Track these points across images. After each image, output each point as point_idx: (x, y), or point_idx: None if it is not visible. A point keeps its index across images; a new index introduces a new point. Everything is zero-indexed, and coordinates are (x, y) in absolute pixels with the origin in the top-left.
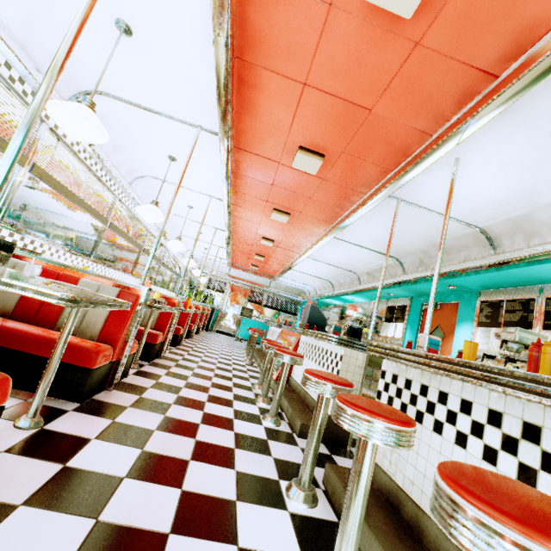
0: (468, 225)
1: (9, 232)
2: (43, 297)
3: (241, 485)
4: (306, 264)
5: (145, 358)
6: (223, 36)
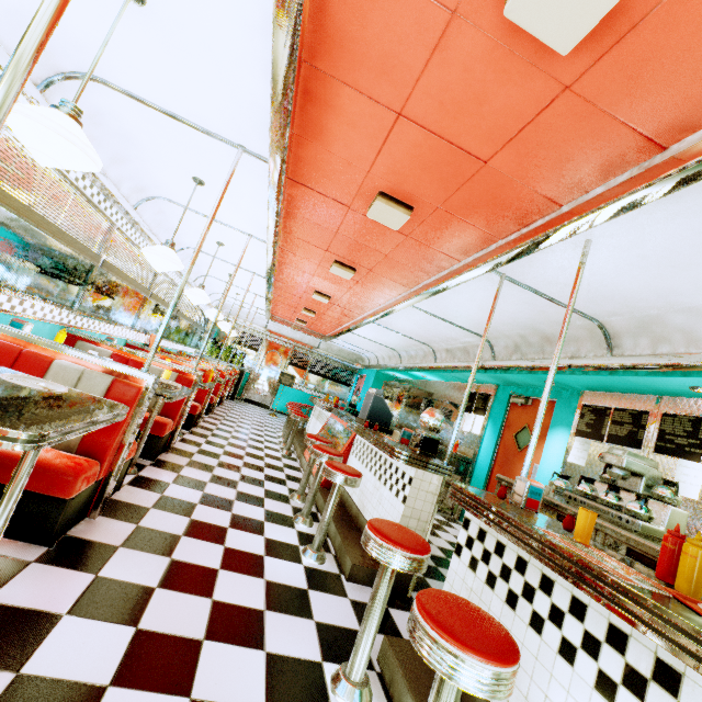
0: (584, 315)
1: None
2: None
3: (272, 678)
4: (369, 329)
5: (146, 455)
6: (288, 33)
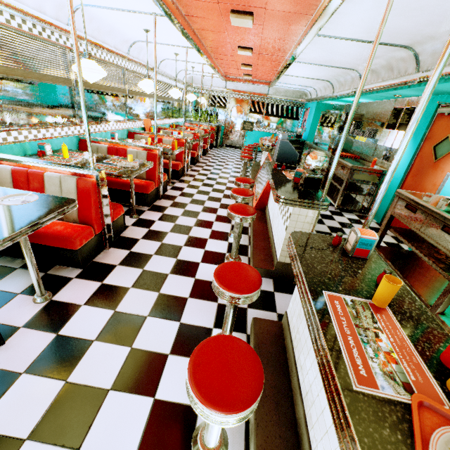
0: None
1: None
2: None
3: (179, 337)
4: (296, 68)
5: (145, 204)
6: None
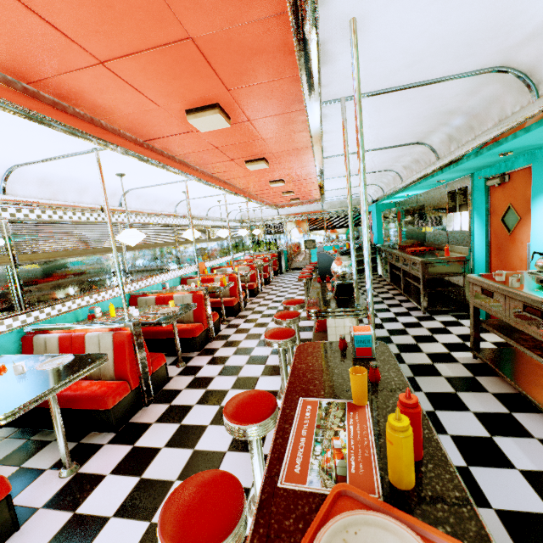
0: (473, 74)
1: (39, 310)
2: None
3: None
4: (334, 183)
5: (194, 350)
6: None
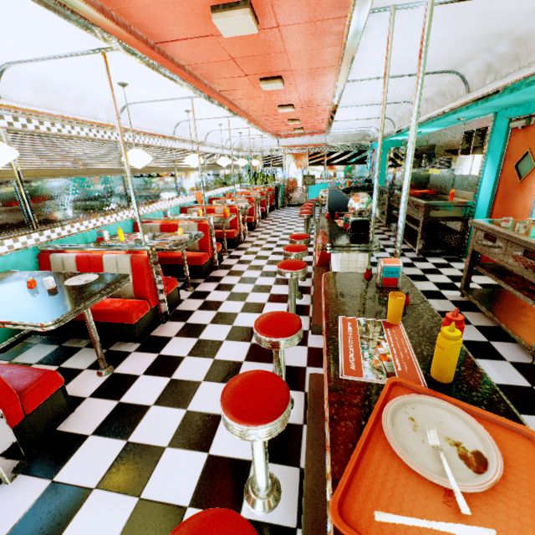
0: None
1: (50, 230)
2: (36, 328)
3: None
4: (345, 113)
5: (200, 277)
6: None
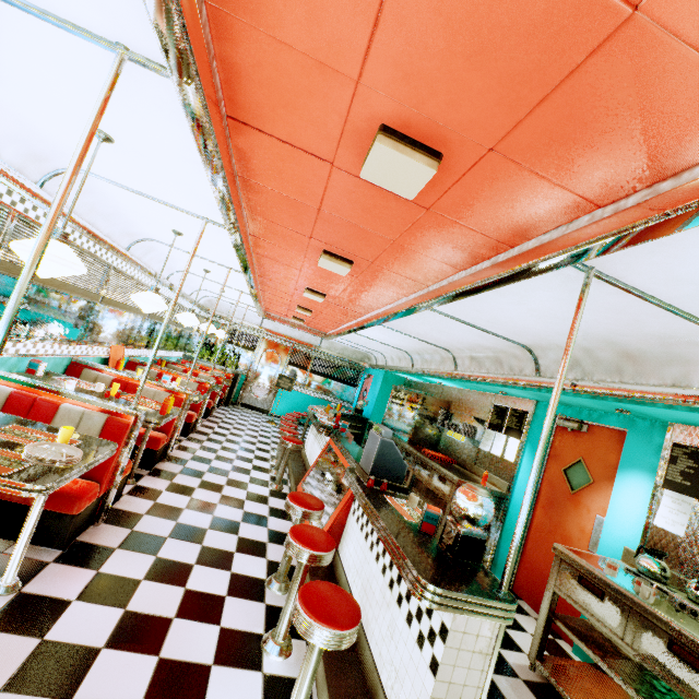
0: None
1: None
2: None
3: None
4: (374, 330)
5: (53, 542)
6: None
